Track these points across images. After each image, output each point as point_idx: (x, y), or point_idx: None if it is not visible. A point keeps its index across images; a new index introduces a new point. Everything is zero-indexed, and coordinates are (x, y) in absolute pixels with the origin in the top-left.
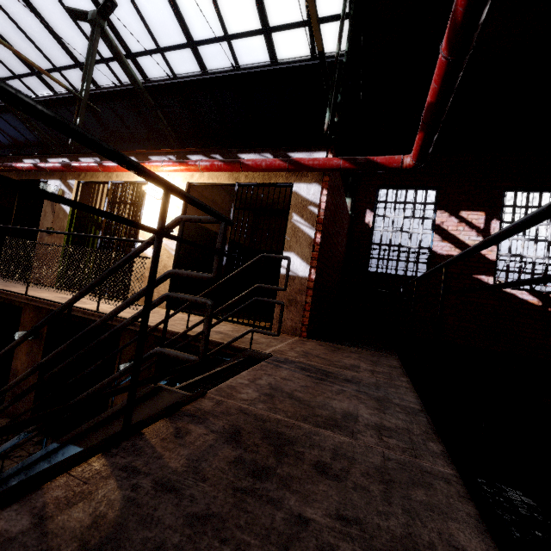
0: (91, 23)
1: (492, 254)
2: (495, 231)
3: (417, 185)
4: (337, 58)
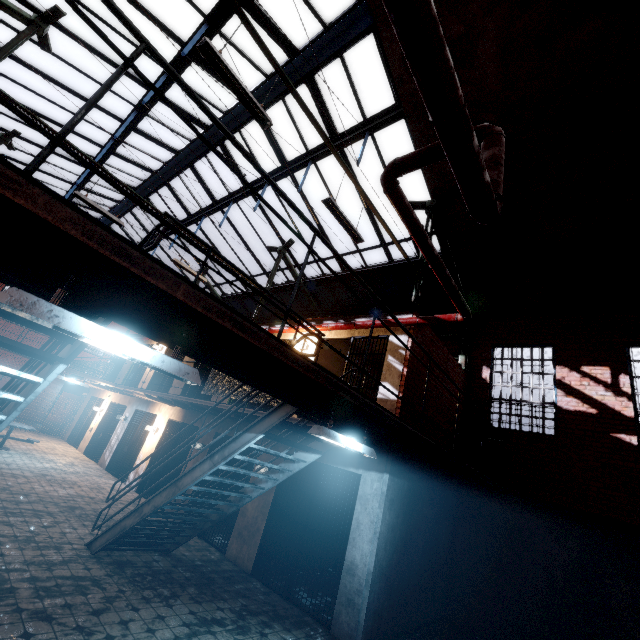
0: (278, 252)
1: (627, 410)
2: (625, 385)
3: (530, 343)
4: (420, 260)
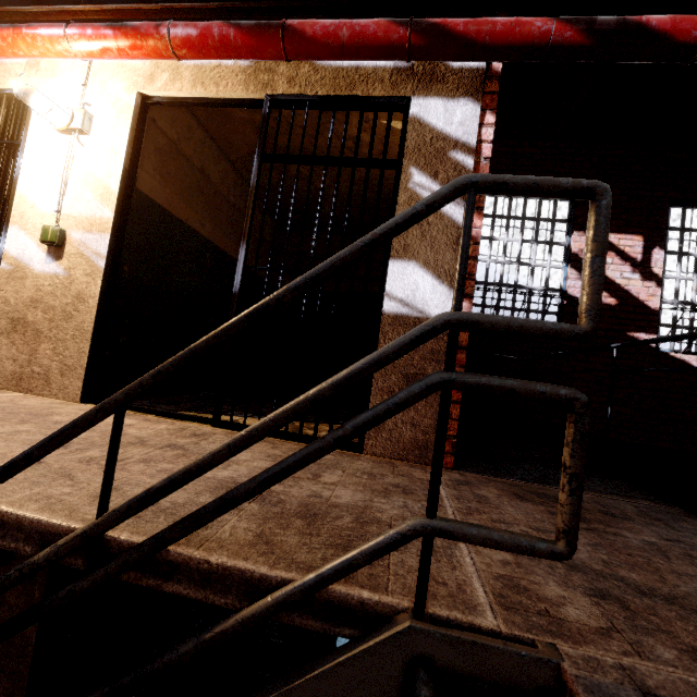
0: None
1: (653, 300)
2: (658, 265)
3: None
4: None
